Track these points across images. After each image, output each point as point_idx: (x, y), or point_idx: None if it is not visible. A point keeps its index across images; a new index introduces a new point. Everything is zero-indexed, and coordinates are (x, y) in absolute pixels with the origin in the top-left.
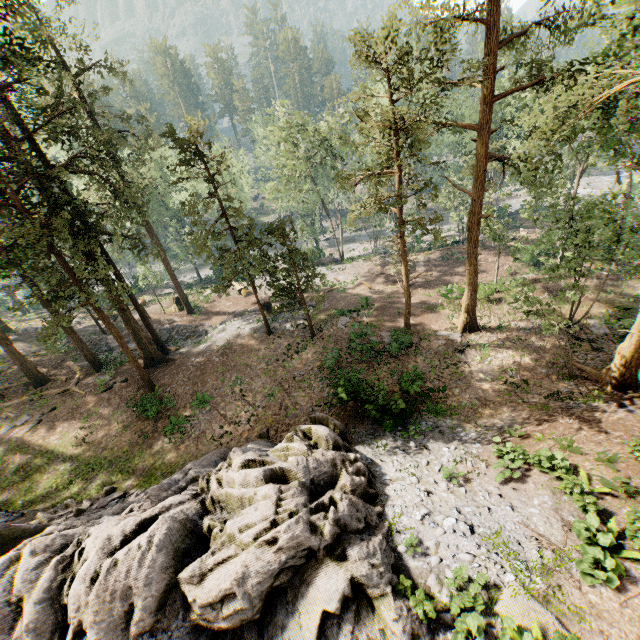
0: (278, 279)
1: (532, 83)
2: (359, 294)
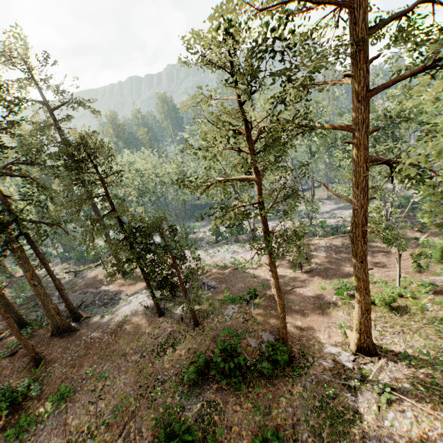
0: (163, 268)
1: (425, 66)
2: (258, 276)
